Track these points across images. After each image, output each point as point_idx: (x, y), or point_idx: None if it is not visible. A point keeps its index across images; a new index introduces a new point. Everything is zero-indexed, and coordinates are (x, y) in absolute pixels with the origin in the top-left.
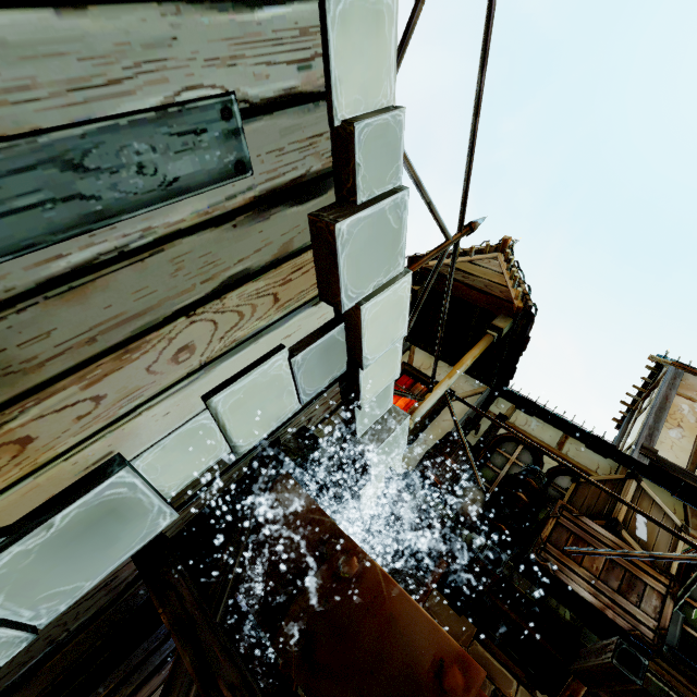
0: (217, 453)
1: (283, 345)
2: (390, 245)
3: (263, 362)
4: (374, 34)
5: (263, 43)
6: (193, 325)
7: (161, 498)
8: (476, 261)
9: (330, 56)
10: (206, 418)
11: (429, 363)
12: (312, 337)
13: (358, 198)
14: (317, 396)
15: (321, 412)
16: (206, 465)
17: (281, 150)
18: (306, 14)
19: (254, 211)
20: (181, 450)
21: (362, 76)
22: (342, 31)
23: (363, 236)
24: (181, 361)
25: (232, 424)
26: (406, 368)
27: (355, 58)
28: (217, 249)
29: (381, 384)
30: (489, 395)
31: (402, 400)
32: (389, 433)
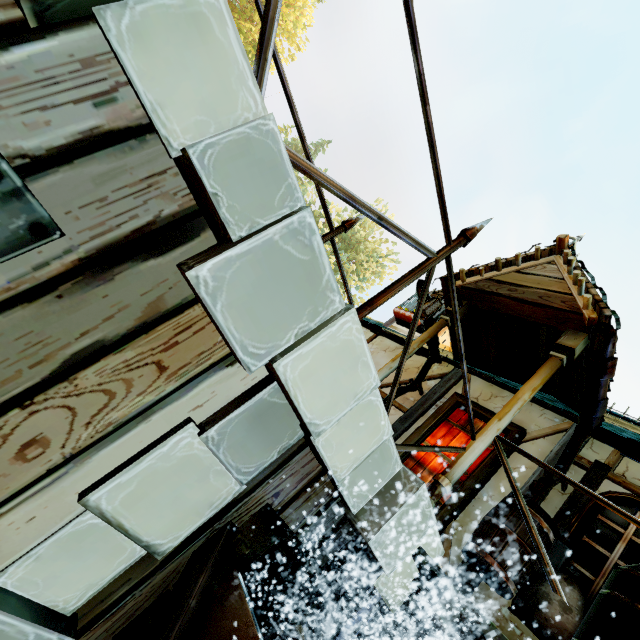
0: (129, 553)
1: (190, 419)
2: (304, 281)
3: (159, 443)
4: (198, 41)
5: (25, 87)
6: (35, 415)
7: (37, 623)
8: (526, 270)
9: (132, 79)
10: (95, 517)
11: (489, 392)
12: (234, 403)
13: (232, 234)
14: (278, 467)
15: (293, 484)
16: (116, 569)
17: (103, 201)
18: (85, 43)
19: (86, 275)
20: (68, 557)
21: (197, 93)
22: (141, 47)
23: (246, 279)
24: (32, 457)
25: (134, 520)
26: (459, 400)
27: (176, 74)
28: (41, 327)
29: (362, 449)
30: (574, 436)
31: (456, 440)
32: (394, 510)
